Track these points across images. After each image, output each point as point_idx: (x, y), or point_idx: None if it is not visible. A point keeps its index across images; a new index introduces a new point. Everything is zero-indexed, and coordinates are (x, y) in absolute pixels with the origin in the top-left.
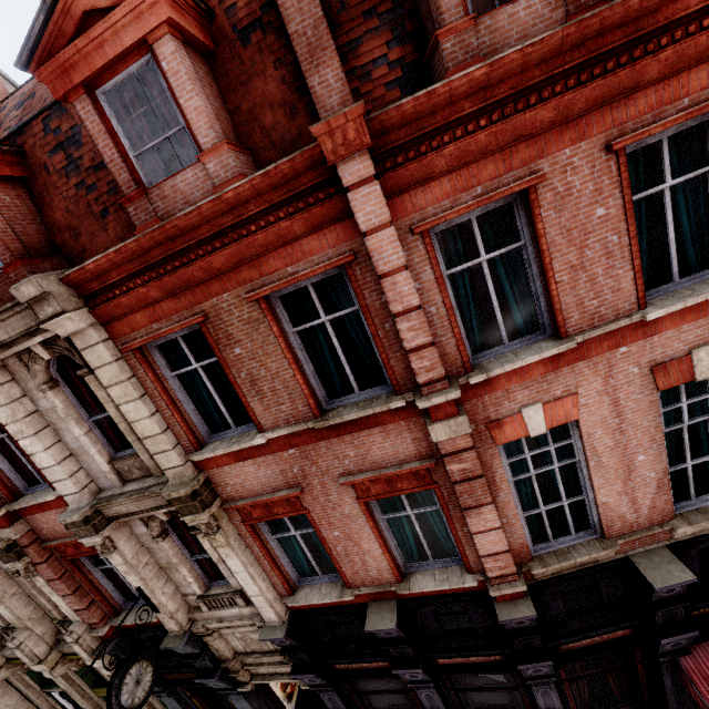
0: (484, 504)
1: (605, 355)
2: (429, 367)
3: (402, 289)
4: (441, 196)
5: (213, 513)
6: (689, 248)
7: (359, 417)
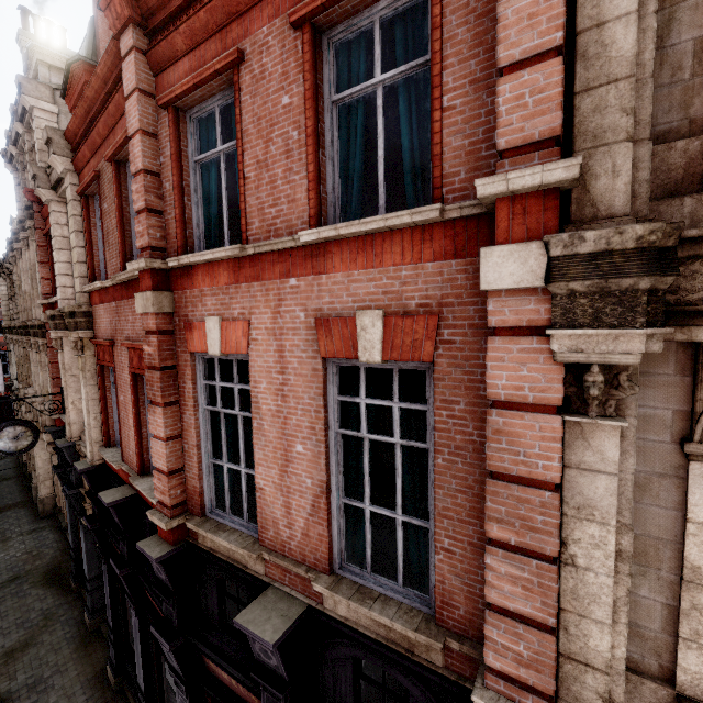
0: (160, 405)
1: (277, 282)
2: (142, 233)
3: (136, 151)
4: (183, 75)
5: (79, 337)
6: (407, 177)
7: (125, 277)
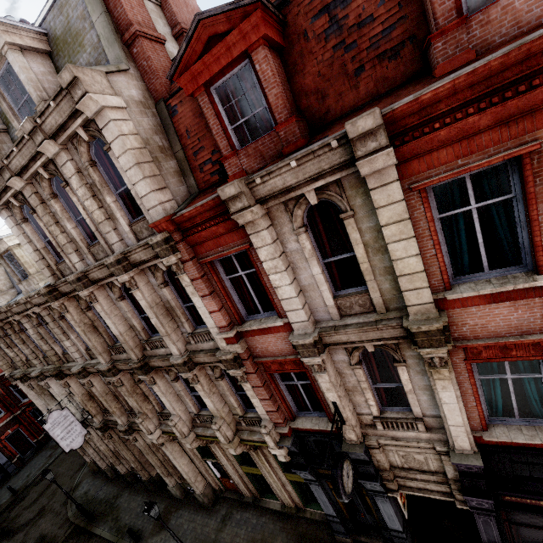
0: None
1: None
2: None
3: None
4: None
5: (450, 348)
6: None
7: None
